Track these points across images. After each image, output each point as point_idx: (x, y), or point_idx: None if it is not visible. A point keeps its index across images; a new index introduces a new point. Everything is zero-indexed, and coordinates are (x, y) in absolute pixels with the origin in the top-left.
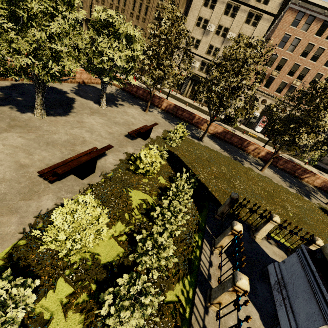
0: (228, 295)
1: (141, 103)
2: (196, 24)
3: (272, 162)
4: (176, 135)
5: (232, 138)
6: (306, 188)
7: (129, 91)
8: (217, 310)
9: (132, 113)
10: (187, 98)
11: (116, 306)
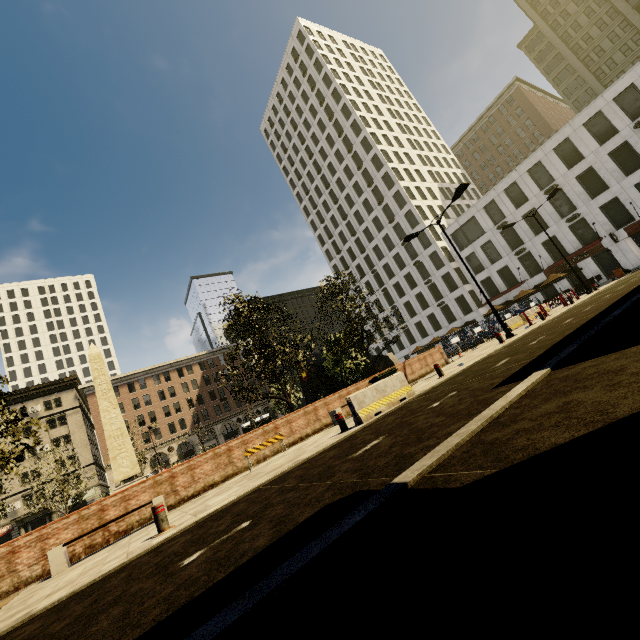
0: None
1: None
2: None
3: None
4: None
5: None
6: None
7: None
8: None
9: None
10: None
11: None
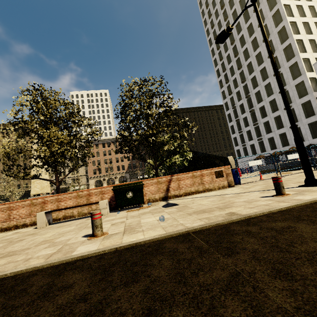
0: None
1: None
2: None
3: None
4: None
5: None
6: None
7: None
8: None
9: None
10: None
11: None
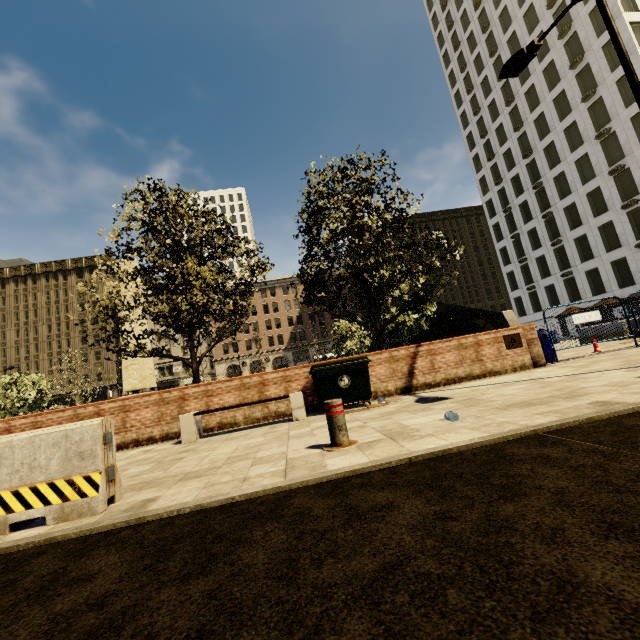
0: None
1: None
2: None
3: None
4: None
5: None
6: None
7: None
8: None
9: None
10: None
11: None
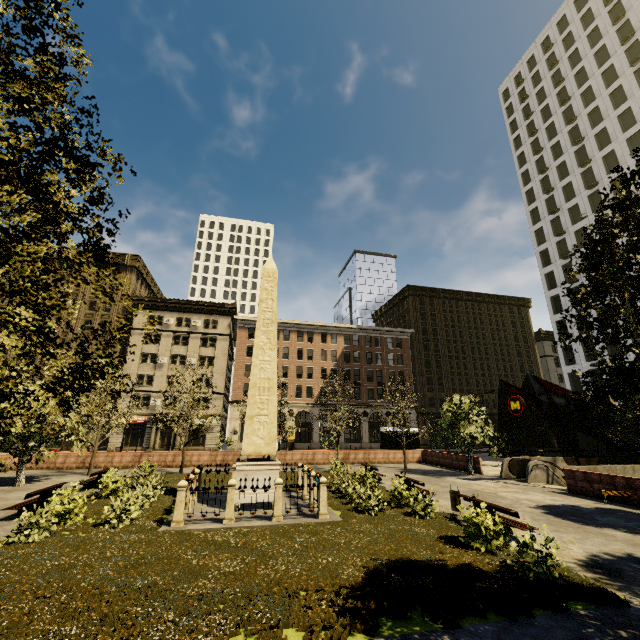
0: (187, 492)
1: (77, 471)
2: (142, 361)
3: (281, 461)
4: (141, 469)
5: (225, 457)
6: (320, 467)
7: (51, 466)
8: (185, 507)
9: (69, 479)
10: (158, 450)
11: (111, 508)
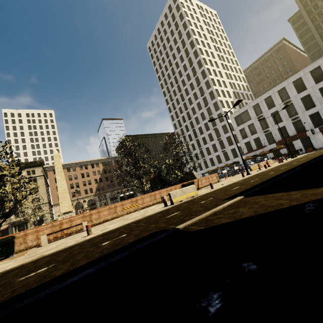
0: None
1: None
2: None
3: None
4: None
5: None
6: None
7: None
8: None
9: None
10: None
11: None
